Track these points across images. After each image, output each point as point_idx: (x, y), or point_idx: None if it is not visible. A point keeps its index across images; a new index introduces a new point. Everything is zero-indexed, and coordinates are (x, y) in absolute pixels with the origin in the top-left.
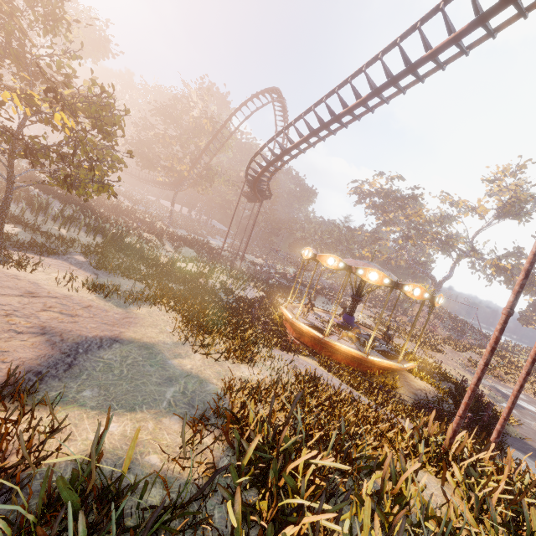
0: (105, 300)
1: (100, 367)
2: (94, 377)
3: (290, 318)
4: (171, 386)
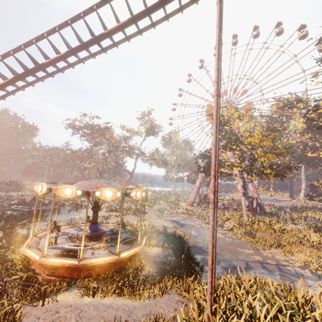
0: None
1: None
2: None
3: (36, 260)
4: None
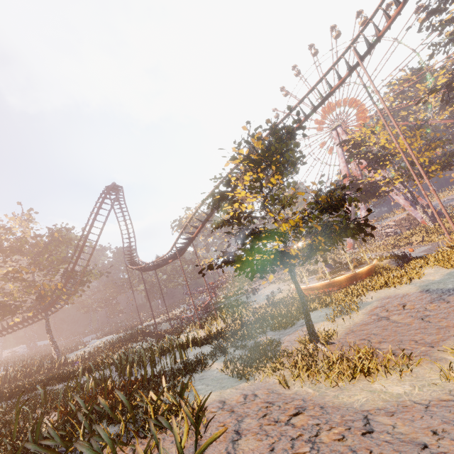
0: (362, 308)
1: None
2: None
3: (329, 281)
4: None
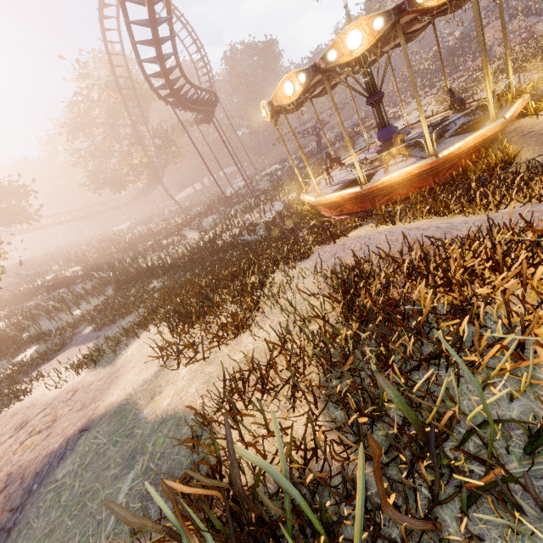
0: (94, 368)
1: (46, 503)
2: (30, 534)
3: (313, 202)
4: (131, 469)
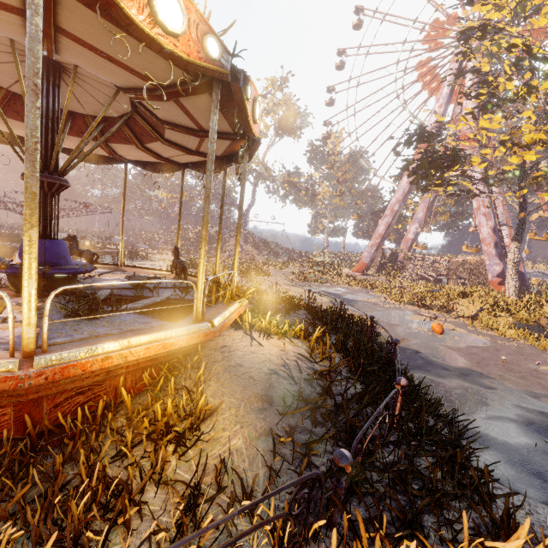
0: None
1: None
2: None
3: None
4: None
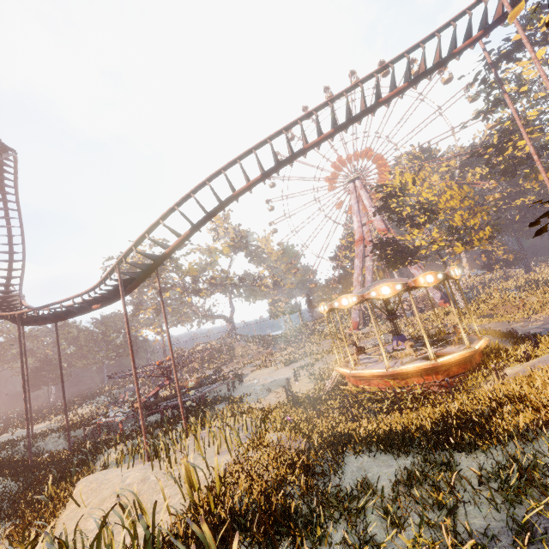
0: None
1: None
2: None
3: (435, 363)
4: None
